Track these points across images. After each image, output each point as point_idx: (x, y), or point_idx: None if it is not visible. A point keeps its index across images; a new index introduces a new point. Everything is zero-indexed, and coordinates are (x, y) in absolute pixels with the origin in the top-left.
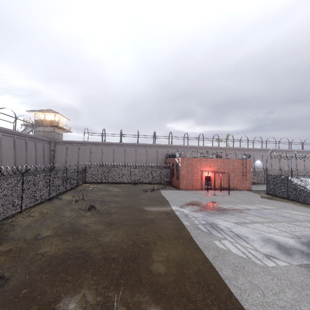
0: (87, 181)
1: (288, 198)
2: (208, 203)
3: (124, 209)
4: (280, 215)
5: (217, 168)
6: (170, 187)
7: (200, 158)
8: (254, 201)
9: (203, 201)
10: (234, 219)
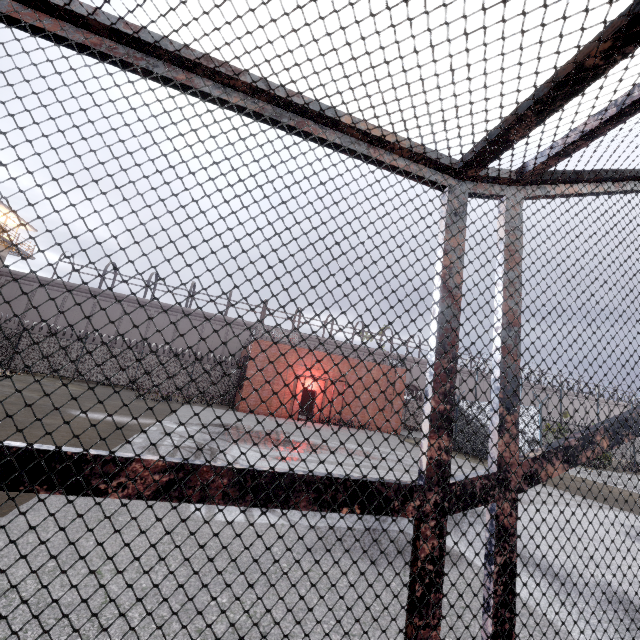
0: (15, 366)
1: (455, 449)
2: (267, 430)
3: (7, 405)
4: (404, 463)
5: (333, 376)
6: (222, 406)
7: (299, 347)
8: (378, 443)
9: (260, 427)
10: (282, 452)
